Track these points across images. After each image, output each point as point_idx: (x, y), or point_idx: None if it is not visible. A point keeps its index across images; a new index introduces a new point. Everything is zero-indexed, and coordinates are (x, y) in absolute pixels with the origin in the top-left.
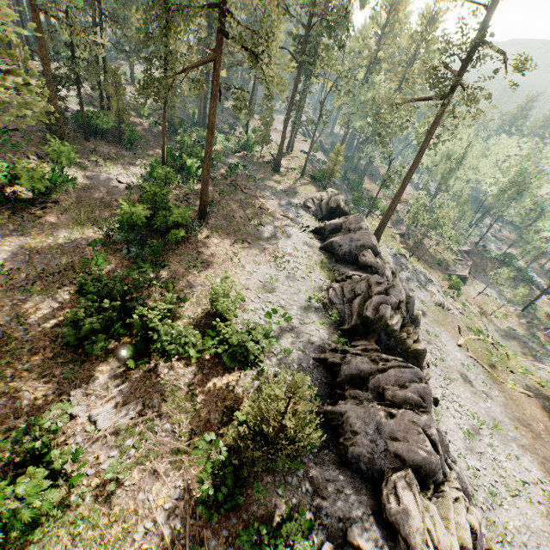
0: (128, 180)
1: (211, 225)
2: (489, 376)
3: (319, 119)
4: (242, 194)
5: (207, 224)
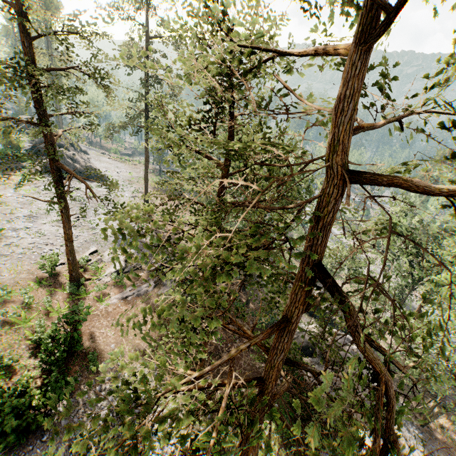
0: None
1: None
2: (121, 163)
3: None
4: None
5: None
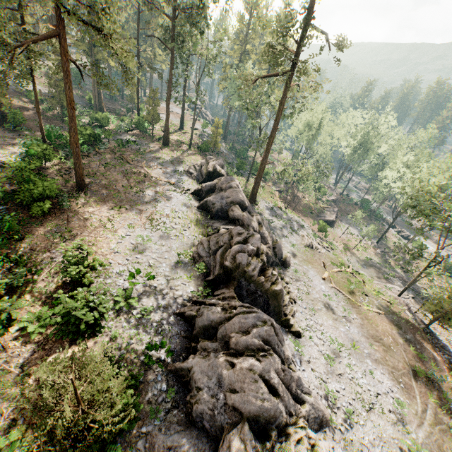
0: (5, 158)
1: (90, 195)
2: (349, 302)
3: (196, 98)
4: (129, 166)
5: (85, 195)
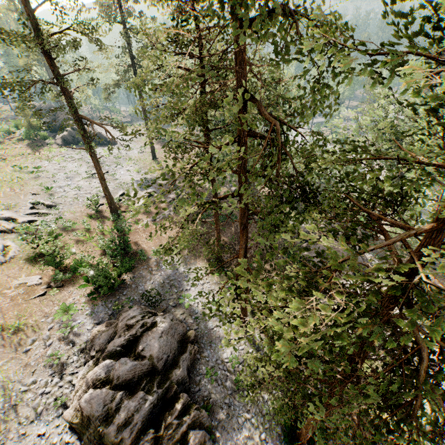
0: None
1: None
2: None
3: None
4: None
5: None
